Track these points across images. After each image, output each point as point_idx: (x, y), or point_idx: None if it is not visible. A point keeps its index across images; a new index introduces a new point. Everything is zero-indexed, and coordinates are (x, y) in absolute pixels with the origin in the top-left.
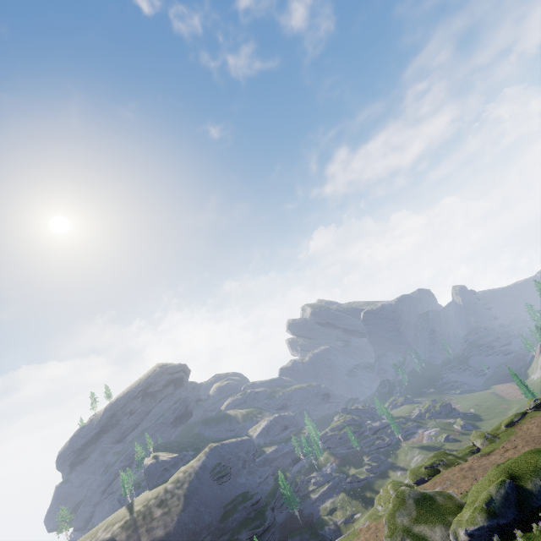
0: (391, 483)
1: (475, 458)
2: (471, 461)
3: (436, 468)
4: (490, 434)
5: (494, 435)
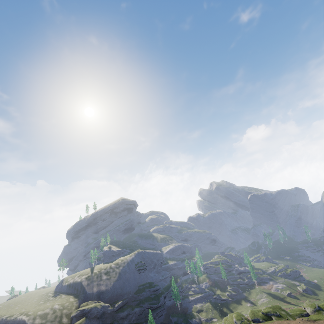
0: (236, 314)
1: (302, 320)
2: (298, 321)
3: (270, 316)
4: (320, 307)
5: (323, 309)
